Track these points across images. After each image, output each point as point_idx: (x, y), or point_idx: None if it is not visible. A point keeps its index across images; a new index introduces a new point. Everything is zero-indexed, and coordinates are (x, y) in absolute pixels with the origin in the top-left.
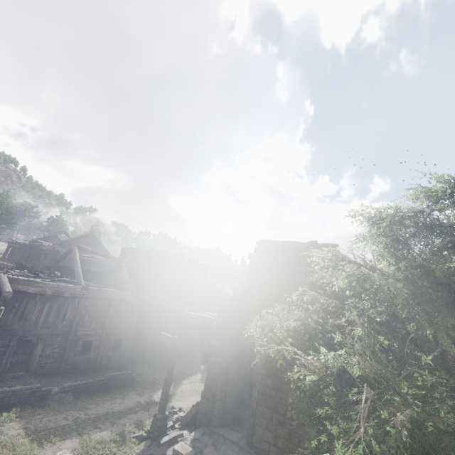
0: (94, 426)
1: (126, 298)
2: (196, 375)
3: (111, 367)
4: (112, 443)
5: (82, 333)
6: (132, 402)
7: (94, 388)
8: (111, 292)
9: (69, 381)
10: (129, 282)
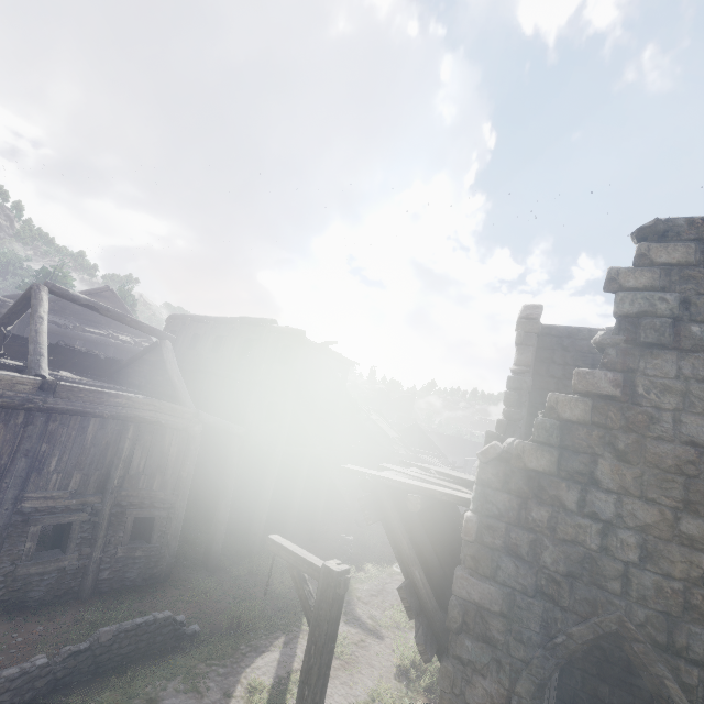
0: None
1: (167, 417)
2: None
3: (127, 585)
4: None
5: (40, 504)
6: None
7: (54, 680)
8: (126, 400)
9: None
10: (179, 382)
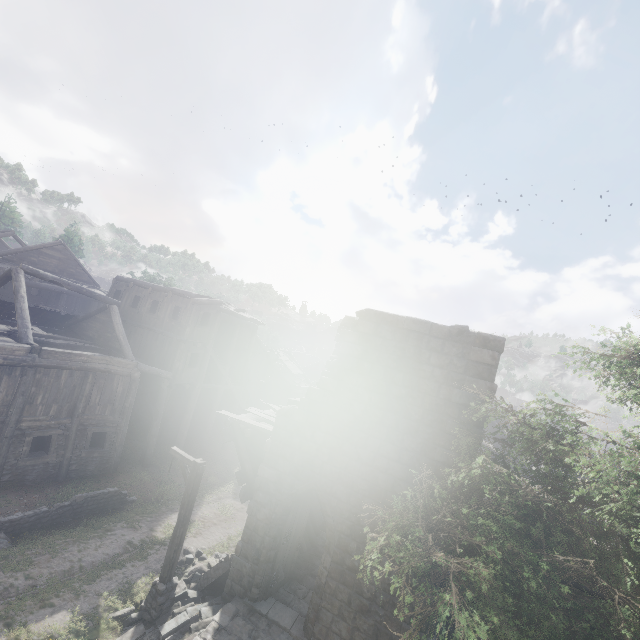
0: (40, 604)
1: (115, 368)
2: (227, 485)
3: (88, 474)
4: (72, 638)
5: (32, 424)
6: (118, 544)
7: (51, 520)
8: (87, 358)
9: (4, 506)
10: (124, 340)
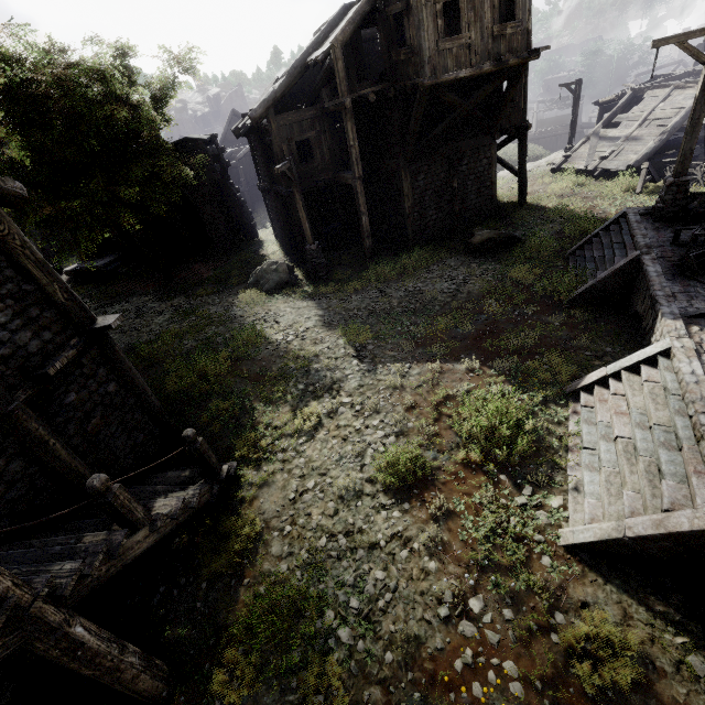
0: None
1: None
2: None
3: None
4: None
5: None
6: None
7: None
8: None
9: None
10: None
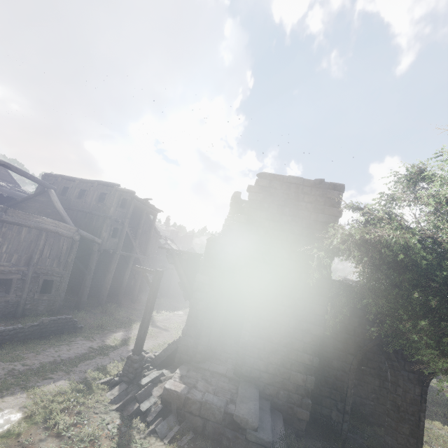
0: (42, 377)
1: (62, 230)
2: None
3: (39, 313)
4: (76, 393)
5: None
6: (83, 348)
7: (24, 335)
8: (42, 220)
9: None
10: (64, 213)
